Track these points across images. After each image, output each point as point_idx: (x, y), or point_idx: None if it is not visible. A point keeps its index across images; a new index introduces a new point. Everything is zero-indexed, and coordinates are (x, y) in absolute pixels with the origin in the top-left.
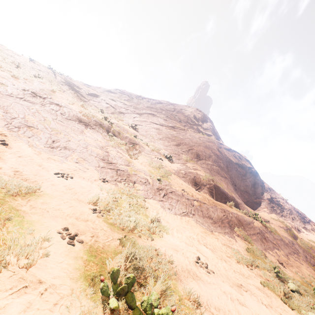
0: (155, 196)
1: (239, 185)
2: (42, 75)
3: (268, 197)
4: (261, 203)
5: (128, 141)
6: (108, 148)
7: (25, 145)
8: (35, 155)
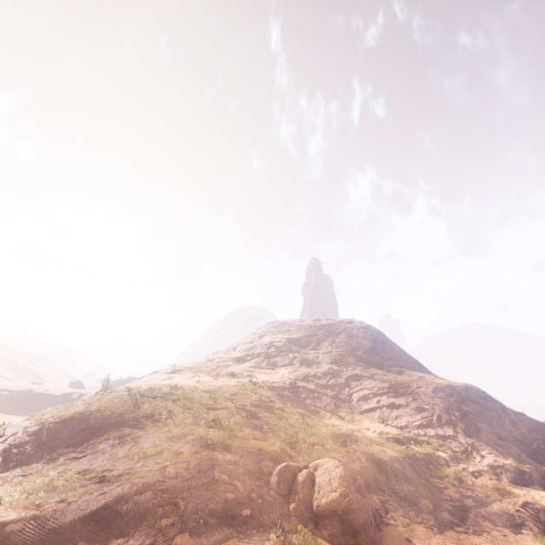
0: (544, 526)
1: (507, 436)
2: (282, 409)
3: (537, 434)
4: (539, 447)
5: (434, 460)
6: (463, 491)
7: (473, 538)
8: (488, 543)
